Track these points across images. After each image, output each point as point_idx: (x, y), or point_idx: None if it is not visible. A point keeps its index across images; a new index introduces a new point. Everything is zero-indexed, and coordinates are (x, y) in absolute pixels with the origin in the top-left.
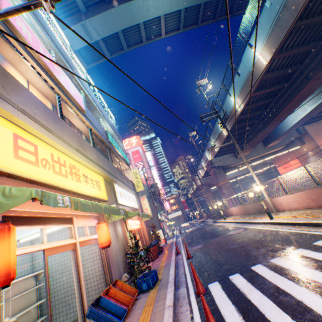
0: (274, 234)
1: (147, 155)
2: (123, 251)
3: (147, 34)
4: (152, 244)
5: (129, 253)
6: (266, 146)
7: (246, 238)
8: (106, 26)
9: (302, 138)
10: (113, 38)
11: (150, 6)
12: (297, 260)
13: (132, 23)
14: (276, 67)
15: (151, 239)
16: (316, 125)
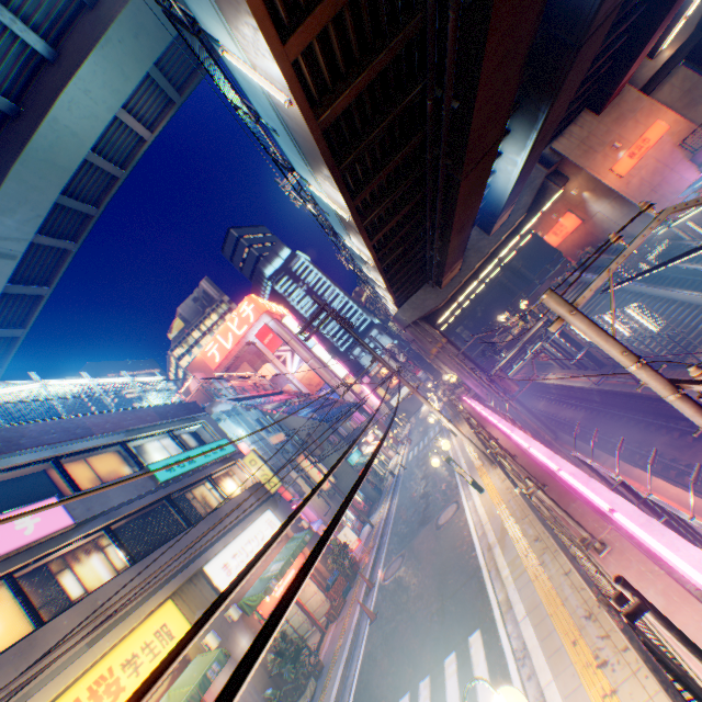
0: (464, 566)
1: (289, 323)
2: (262, 679)
3: (115, 157)
4: (330, 583)
5: (274, 672)
6: (490, 233)
7: (441, 561)
8: (19, 219)
9: (559, 170)
10: (53, 213)
11: (74, 124)
12: (434, 701)
13: (65, 176)
14: (378, 194)
15: (328, 567)
16: (577, 129)
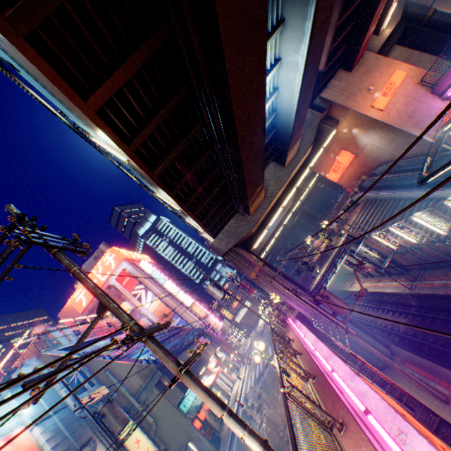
0: None
1: (144, 266)
2: None
3: None
4: None
5: None
6: (285, 164)
7: None
8: None
9: (330, 114)
10: None
11: None
12: None
13: None
14: None
15: None
16: (337, 82)
